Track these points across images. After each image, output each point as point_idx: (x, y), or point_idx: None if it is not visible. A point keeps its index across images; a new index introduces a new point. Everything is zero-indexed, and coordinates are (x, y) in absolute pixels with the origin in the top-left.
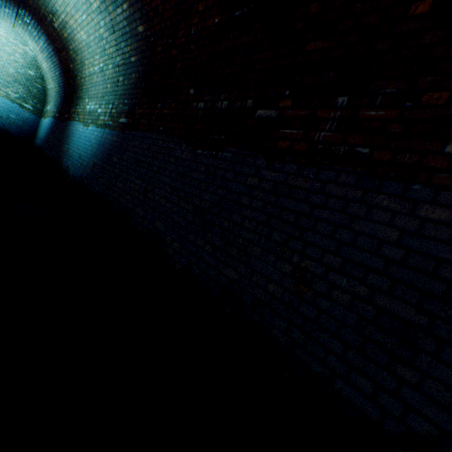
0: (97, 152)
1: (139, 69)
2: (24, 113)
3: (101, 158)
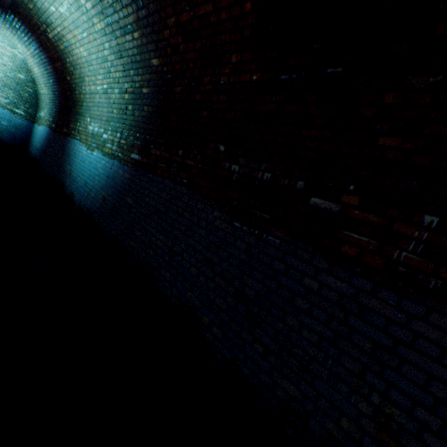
0: (107, 186)
1: (153, 103)
2: (16, 119)
3: (112, 194)
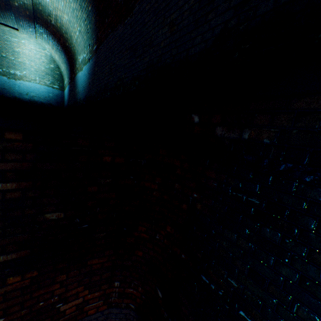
0: (89, 76)
1: (94, 11)
2: (55, 91)
3: (91, 77)
